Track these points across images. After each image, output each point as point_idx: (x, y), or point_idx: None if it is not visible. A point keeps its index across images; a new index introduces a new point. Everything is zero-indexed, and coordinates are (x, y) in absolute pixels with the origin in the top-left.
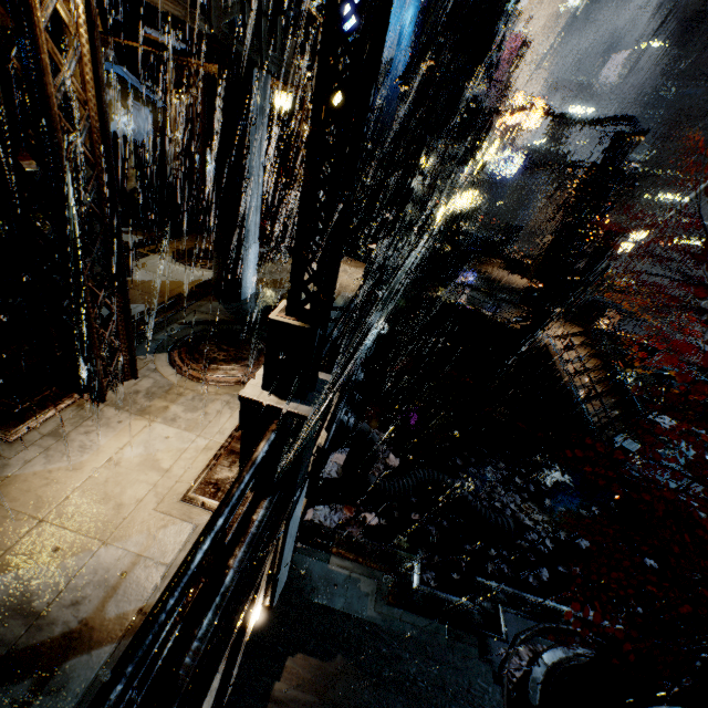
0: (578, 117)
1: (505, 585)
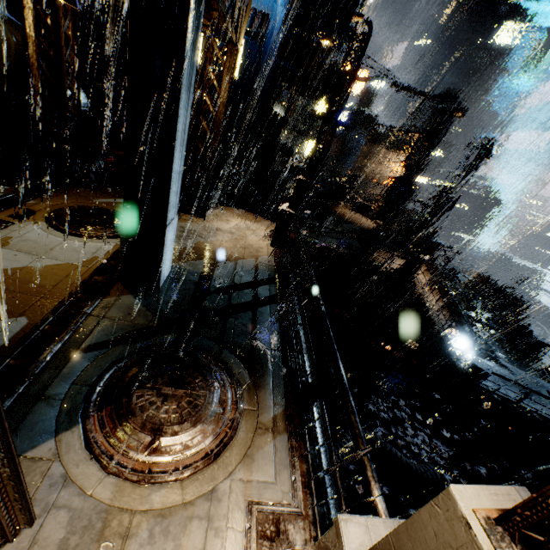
0: (418, 91)
1: None
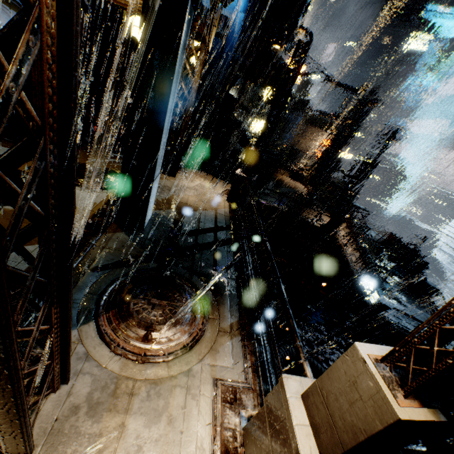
0: (345, 85)
1: None
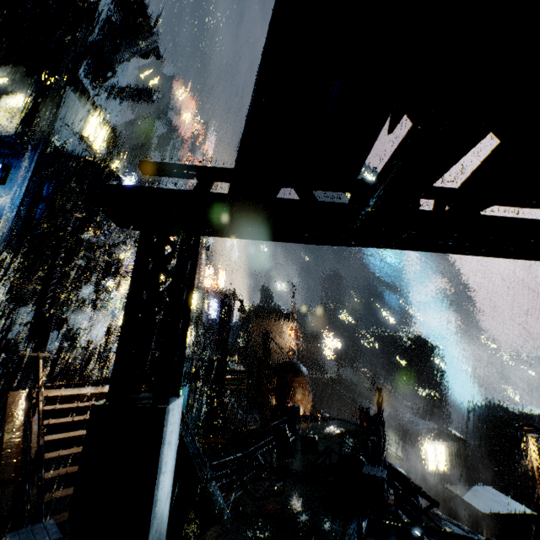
0: None
1: None
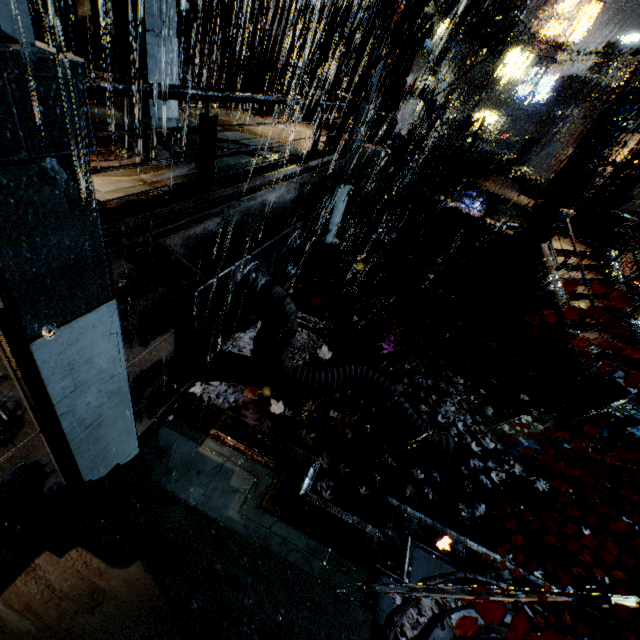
0: None
1: (424, 514)
